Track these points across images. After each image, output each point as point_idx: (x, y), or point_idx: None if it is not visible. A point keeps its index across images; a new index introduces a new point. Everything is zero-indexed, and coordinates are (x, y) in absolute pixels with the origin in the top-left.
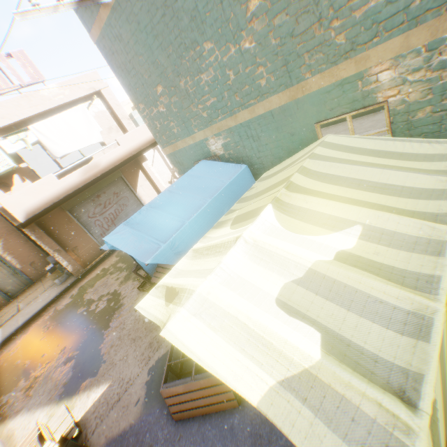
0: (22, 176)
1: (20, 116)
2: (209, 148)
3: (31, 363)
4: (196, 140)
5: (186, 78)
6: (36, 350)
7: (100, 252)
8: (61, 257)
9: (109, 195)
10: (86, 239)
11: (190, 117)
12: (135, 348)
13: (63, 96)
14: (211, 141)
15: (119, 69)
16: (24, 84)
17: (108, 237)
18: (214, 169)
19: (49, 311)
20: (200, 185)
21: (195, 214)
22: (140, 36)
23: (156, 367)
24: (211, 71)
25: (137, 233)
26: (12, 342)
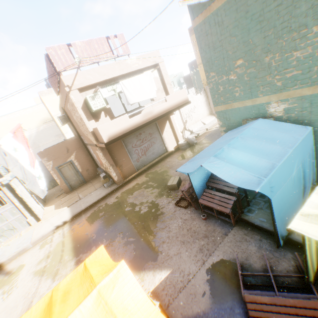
0: (105, 113)
1: (113, 75)
2: (267, 110)
3: (96, 237)
4: (256, 102)
5: (275, 54)
6: (98, 228)
7: (134, 171)
8: (113, 170)
9: (146, 134)
10: (128, 161)
11: (260, 85)
12: (186, 249)
13: (137, 64)
14: (272, 105)
15: (206, 46)
16: (119, 55)
17: (205, 164)
18: (274, 126)
19: (101, 204)
20: (268, 137)
21: (282, 159)
22: (242, 22)
23: (213, 270)
24: (308, 49)
25: (231, 165)
26: (78, 218)
